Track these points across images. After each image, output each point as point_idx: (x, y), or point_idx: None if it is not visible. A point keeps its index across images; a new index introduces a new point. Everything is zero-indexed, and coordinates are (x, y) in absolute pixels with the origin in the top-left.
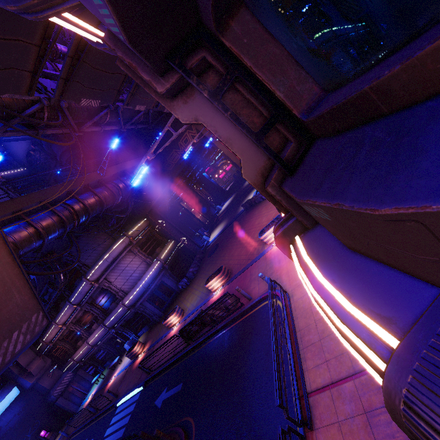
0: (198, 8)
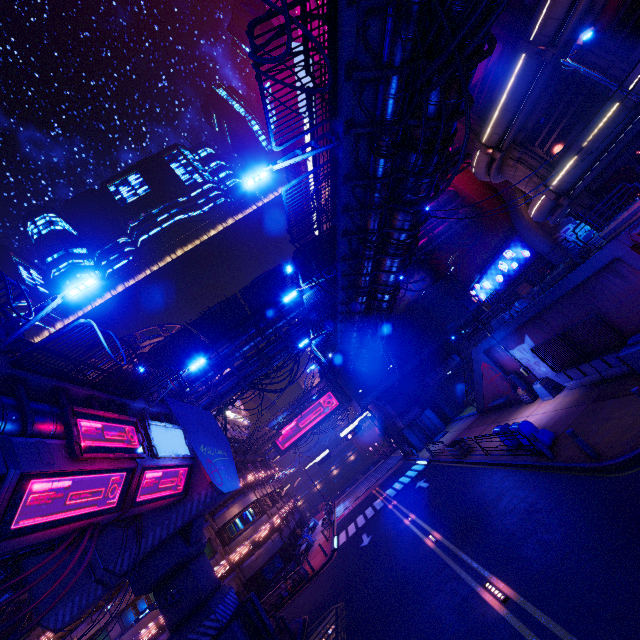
0: (225, 525)
